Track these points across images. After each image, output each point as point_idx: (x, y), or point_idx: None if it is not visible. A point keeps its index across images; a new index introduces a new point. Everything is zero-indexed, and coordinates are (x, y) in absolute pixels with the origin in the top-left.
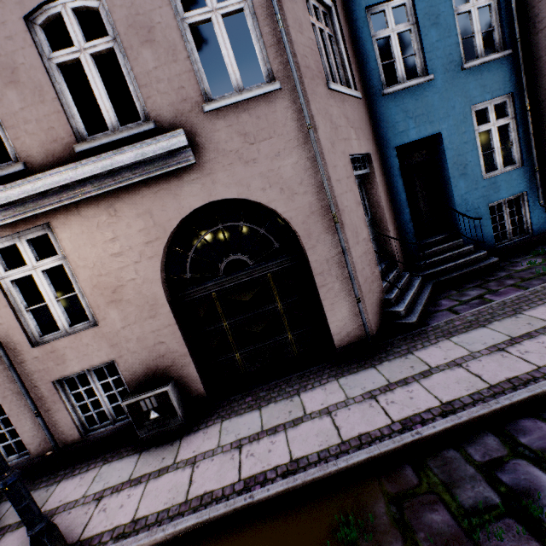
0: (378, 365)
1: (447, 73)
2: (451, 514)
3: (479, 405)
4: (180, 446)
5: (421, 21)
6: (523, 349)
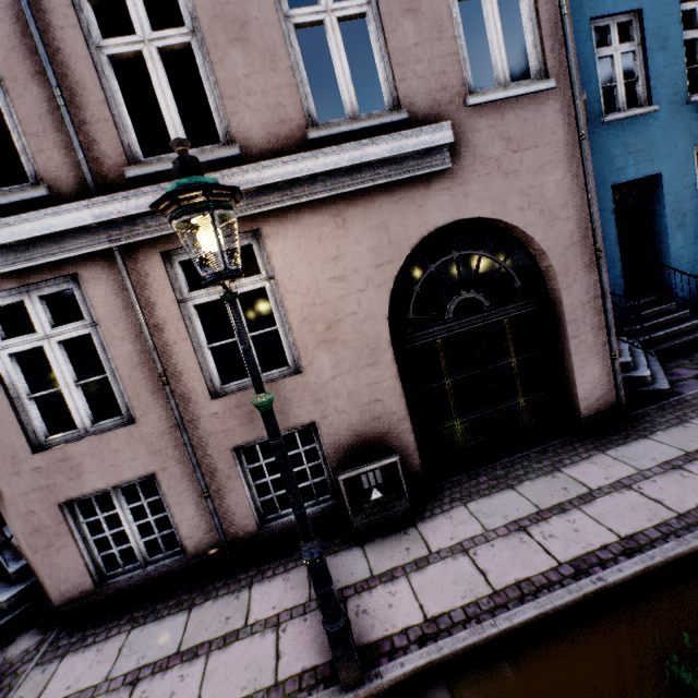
0: (650, 435)
1: (671, 106)
2: None
3: None
4: (422, 534)
5: (649, 43)
6: None
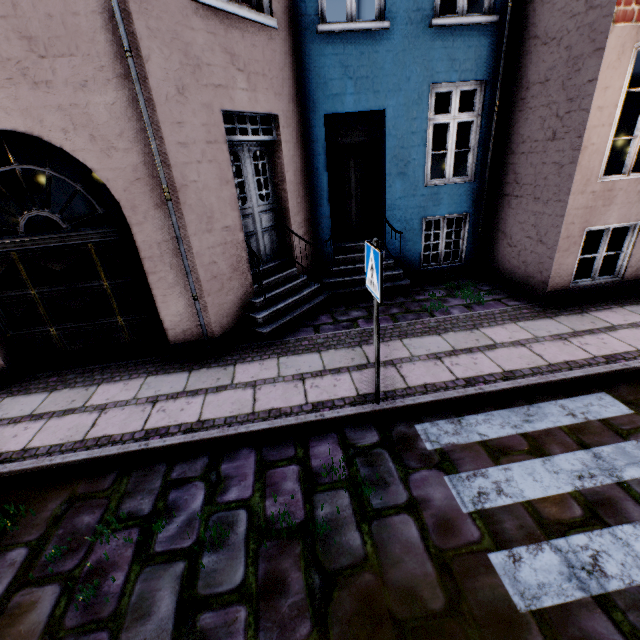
0: (195, 370)
1: (410, 25)
2: (100, 519)
3: (220, 429)
4: None
5: None
6: (318, 383)
